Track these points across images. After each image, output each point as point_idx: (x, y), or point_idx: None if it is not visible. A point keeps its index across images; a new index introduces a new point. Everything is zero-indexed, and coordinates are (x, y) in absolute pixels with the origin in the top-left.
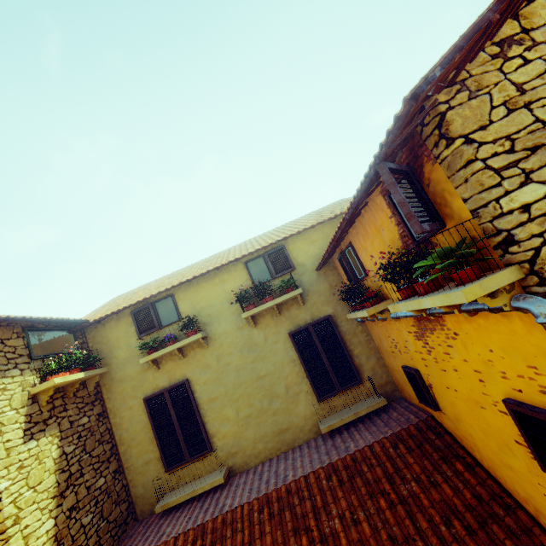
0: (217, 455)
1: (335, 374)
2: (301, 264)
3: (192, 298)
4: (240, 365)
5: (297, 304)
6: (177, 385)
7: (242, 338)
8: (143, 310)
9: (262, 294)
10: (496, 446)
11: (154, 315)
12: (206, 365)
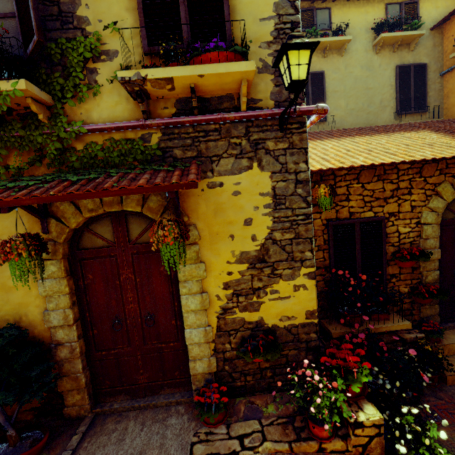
0: (327, 125)
1: (414, 102)
2: (422, 21)
3: (342, 16)
4: (358, 76)
5: (408, 49)
6: (318, 72)
7: (366, 58)
8: (308, 11)
9: (395, 28)
10: None
11: (315, 17)
12: (337, 68)
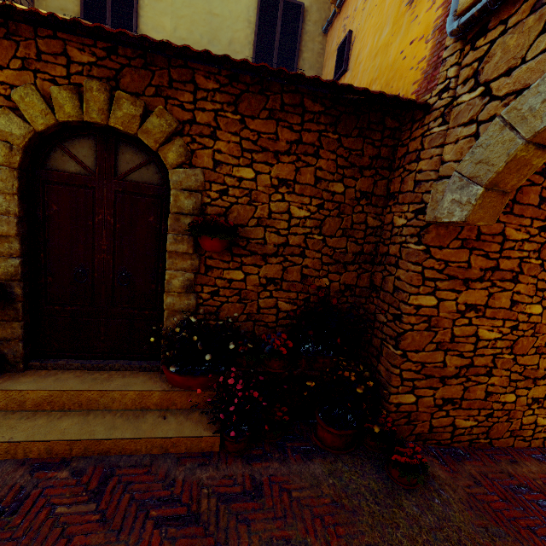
0: None
1: (278, 58)
2: None
3: None
4: None
5: None
6: None
7: None
8: None
9: None
10: (377, 40)
11: None
12: None
